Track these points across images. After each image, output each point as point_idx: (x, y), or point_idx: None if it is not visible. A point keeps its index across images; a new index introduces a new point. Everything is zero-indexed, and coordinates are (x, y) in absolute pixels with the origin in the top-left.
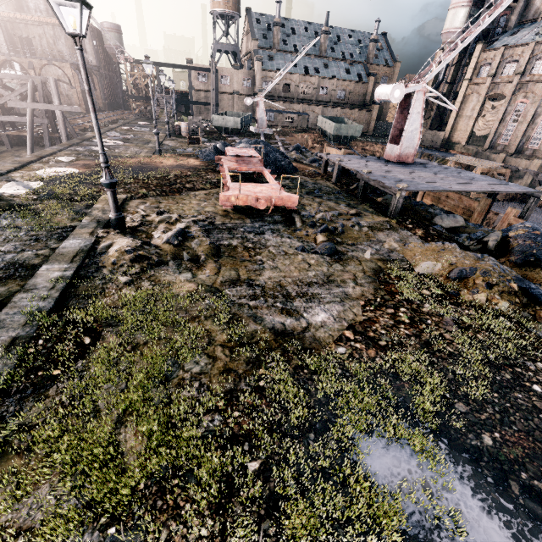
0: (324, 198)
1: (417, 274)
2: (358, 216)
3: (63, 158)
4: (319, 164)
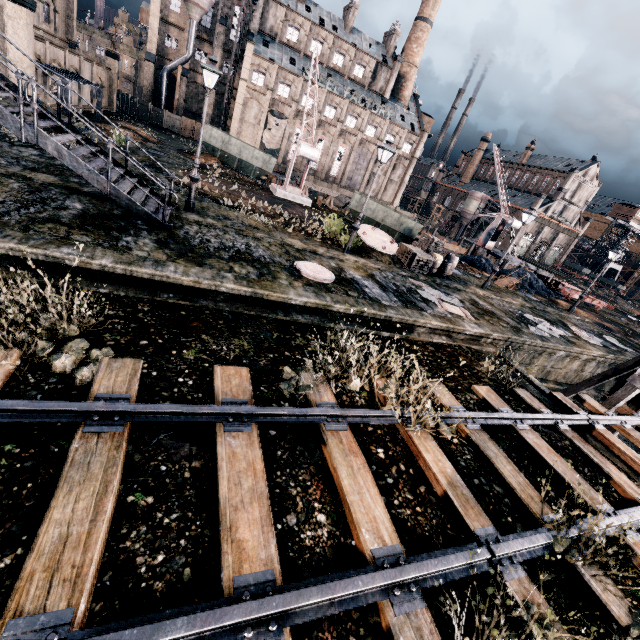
0: None
1: None
2: None
3: None
4: None
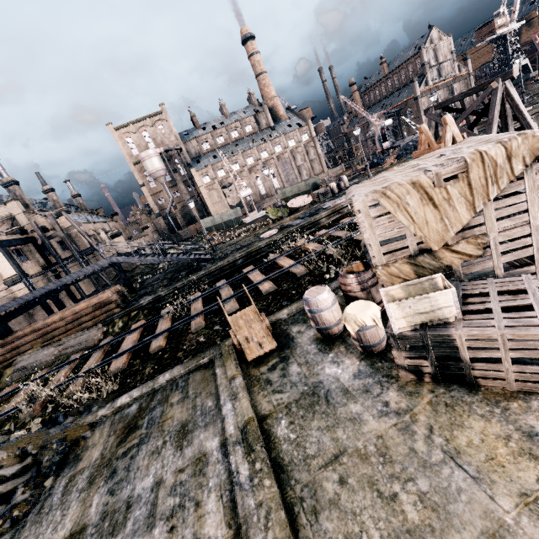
0: None
1: None
2: None
3: None
4: None
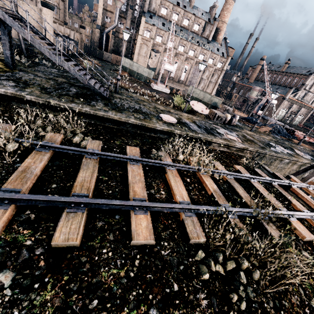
0: None
1: None
2: None
3: None
4: None
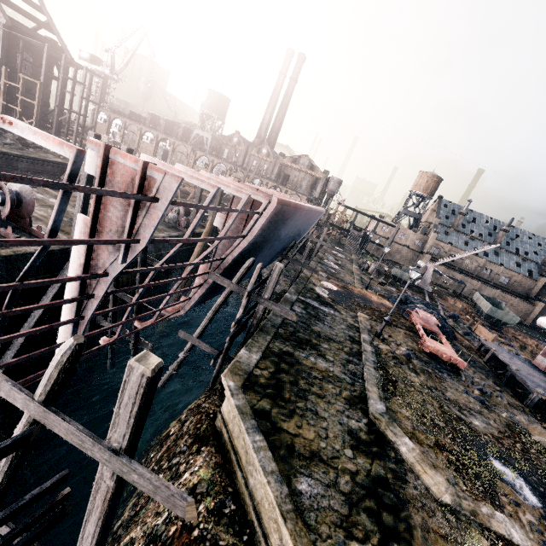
0: (477, 370)
1: (533, 439)
2: (501, 393)
3: (322, 274)
4: (471, 338)
